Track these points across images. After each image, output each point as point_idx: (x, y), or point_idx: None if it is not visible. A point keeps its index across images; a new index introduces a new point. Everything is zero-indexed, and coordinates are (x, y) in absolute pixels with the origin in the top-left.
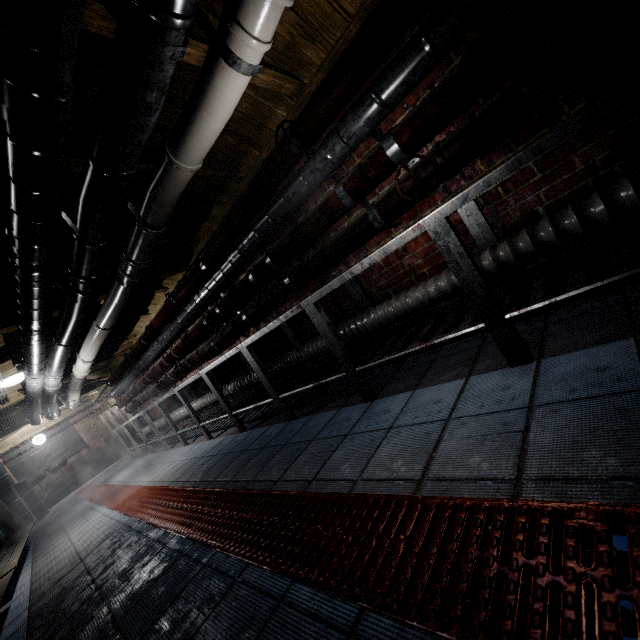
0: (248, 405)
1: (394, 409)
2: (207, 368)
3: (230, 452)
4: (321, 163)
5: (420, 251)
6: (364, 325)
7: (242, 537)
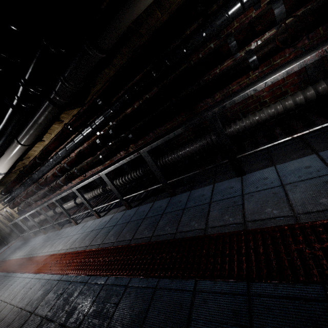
0: (137, 191)
1: (270, 176)
2: (107, 170)
3: (130, 221)
4: (220, 20)
5: (266, 87)
6: (226, 134)
7: (215, 266)
